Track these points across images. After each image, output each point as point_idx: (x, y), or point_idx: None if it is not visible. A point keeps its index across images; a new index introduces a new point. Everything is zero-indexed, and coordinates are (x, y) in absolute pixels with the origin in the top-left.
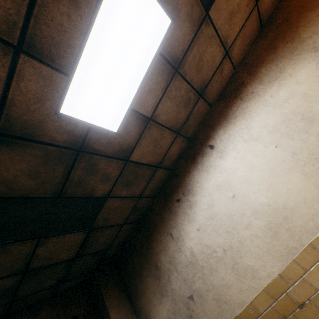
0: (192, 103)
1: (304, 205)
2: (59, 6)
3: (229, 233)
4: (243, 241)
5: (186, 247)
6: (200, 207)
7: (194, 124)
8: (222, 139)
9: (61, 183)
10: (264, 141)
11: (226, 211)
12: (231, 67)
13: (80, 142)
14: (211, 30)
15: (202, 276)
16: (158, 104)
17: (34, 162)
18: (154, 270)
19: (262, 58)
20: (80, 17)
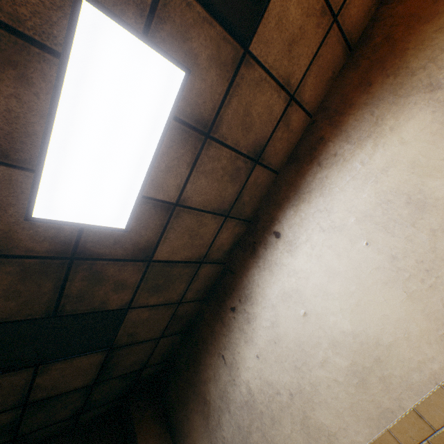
0: (244, 174)
1: (407, 344)
2: (1, 88)
3: (297, 369)
4: (317, 386)
5: (242, 380)
6: (260, 324)
7: (252, 201)
8: (291, 225)
9: (54, 299)
10: (351, 234)
11: (294, 335)
12: (303, 115)
13: (72, 248)
14: (258, 72)
15: (261, 426)
16: (186, 183)
17: (8, 281)
18: (202, 405)
19: (351, 100)
20: (37, 96)
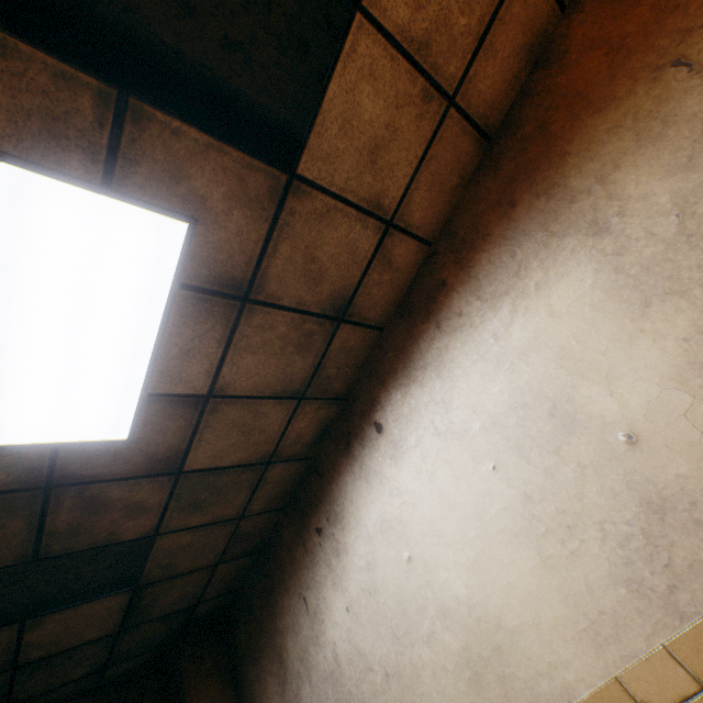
0: (321, 339)
1: (536, 634)
2: None
3: (396, 639)
4: (419, 670)
5: (327, 639)
6: (352, 561)
7: (342, 372)
8: (397, 416)
9: (31, 540)
10: (474, 448)
11: (394, 588)
12: (415, 244)
13: (46, 474)
14: (321, 200)
15: None
16: (221, 367)
17: None
18: (278, 664)
19: (486, 226)
20: None
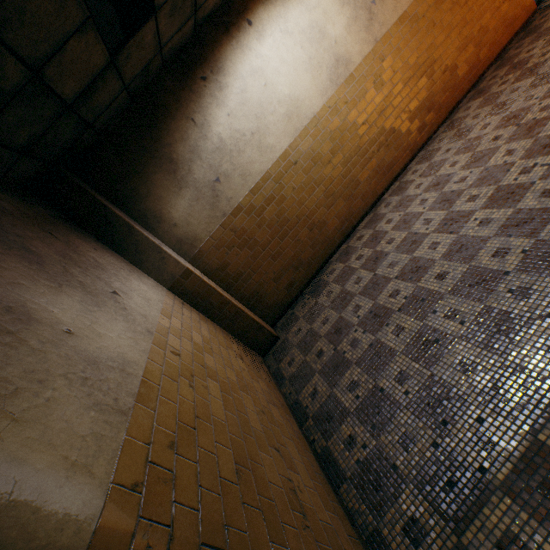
0: None
1: (309, 99)
2: None
3: (258, 118)
4: (268, 126)
5: (214, 134)
6: (232, 91)
7: None
8: (261, 19)
9: None
10: (295, 40)
11: (258, 99)
12: None
13: None
14: None
15: (231, 159)
16: None
17: None
18: (168, 164)
19: None
20: None
